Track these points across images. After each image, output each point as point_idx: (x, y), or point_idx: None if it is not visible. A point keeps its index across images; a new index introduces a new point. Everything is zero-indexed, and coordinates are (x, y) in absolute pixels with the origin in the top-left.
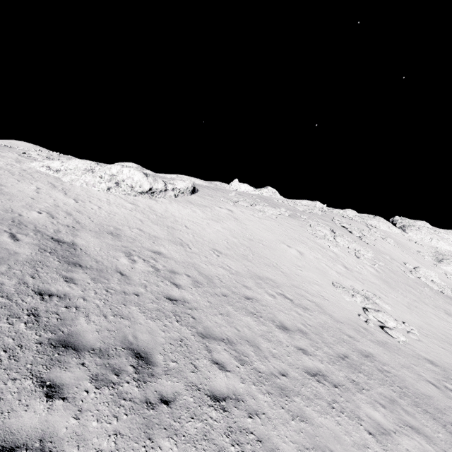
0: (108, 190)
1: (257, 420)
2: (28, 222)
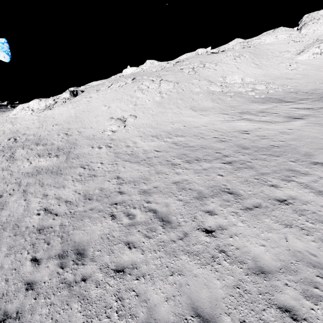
0: (31, 114)
1: None
2: None
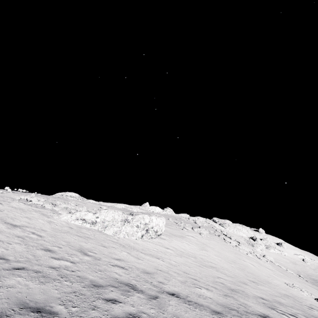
0: (141, 237)
1: None
2: (227, 304)
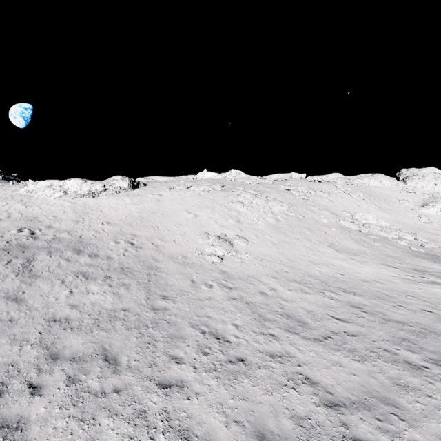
0: (61, 197)
1: None
2: None
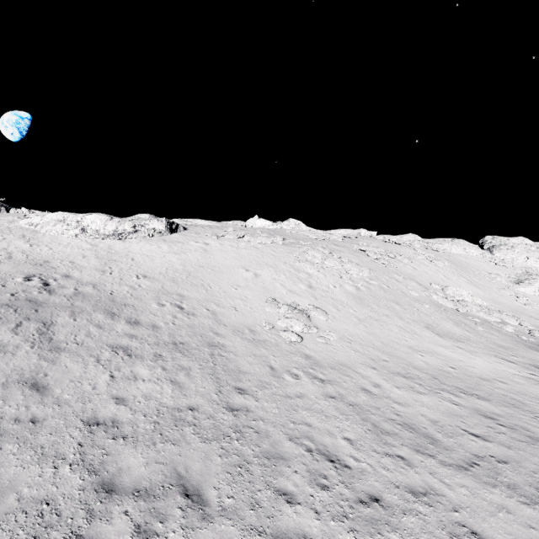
0: (76, 236)
1: (0, 355)
2: None
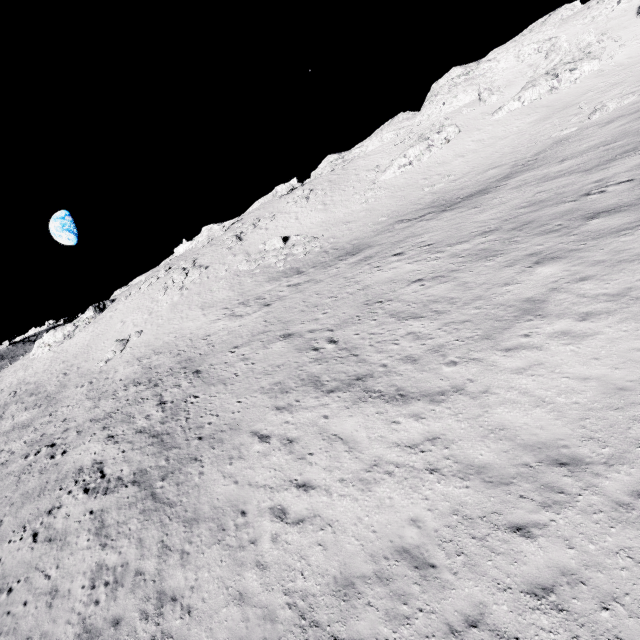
0: (50, 350)
1: None
2: None
